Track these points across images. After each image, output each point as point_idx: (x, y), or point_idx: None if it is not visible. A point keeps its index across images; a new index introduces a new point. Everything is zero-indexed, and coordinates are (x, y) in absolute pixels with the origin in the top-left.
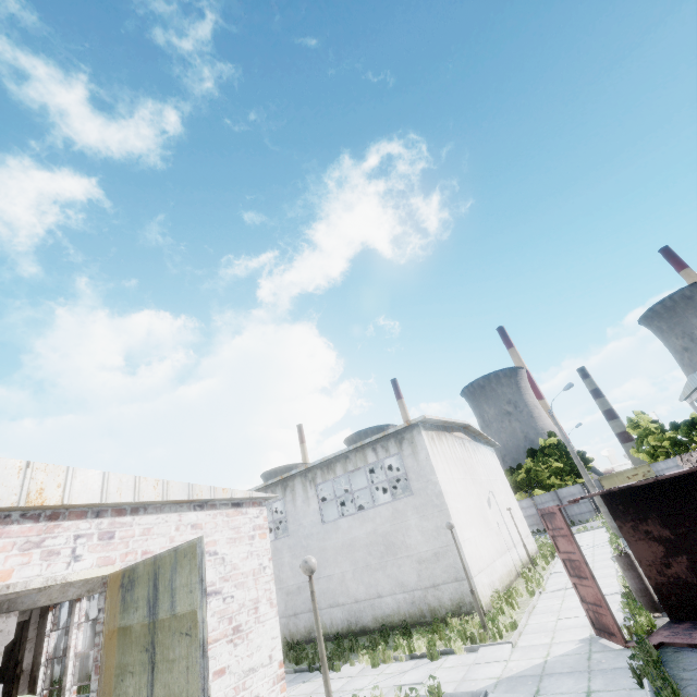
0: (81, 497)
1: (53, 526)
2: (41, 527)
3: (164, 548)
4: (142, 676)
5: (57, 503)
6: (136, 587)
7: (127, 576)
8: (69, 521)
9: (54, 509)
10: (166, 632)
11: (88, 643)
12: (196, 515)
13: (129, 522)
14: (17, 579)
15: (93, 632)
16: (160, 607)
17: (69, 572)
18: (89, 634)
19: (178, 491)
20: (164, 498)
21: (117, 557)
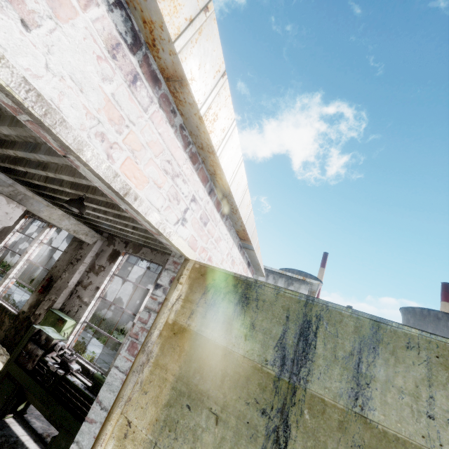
0: (225, 161)
1: (188, 168)
2: (183, 159)
3: (217, 265)
4: (242, 442)
5: (215, 146)
6: (252, 309)
7: (232, 284)
8: (197, 175)
9: (197, 151)
10: (329, 425)
11: (13, 244)
12: (236, 253)
13: (216, 220)
14: (144, 197)
15: (20, 240)
16: (316, 375)
17: (173, 229)
18: (17, 240)
19: (250, 224)
20: (245, 222)
21: (198, 246)
